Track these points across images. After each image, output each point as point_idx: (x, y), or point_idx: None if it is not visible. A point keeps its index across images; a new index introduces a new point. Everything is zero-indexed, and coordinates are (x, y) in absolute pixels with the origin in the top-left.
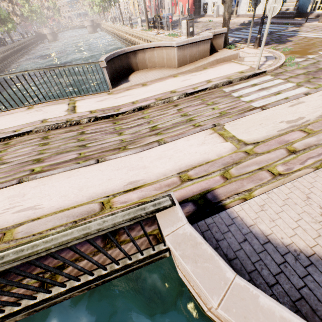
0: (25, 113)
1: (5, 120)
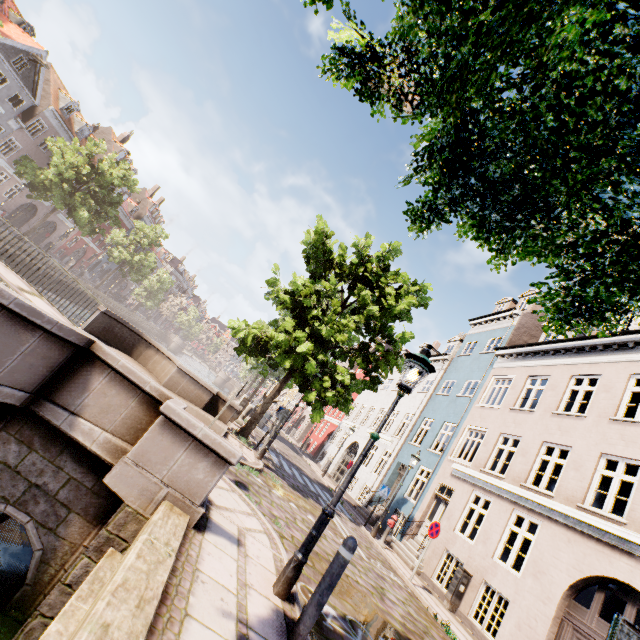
0: None
1: None
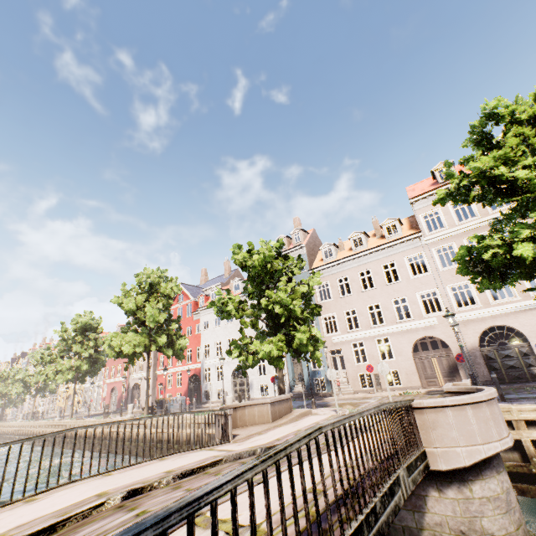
0: (170, 460)
1: (155, 466)
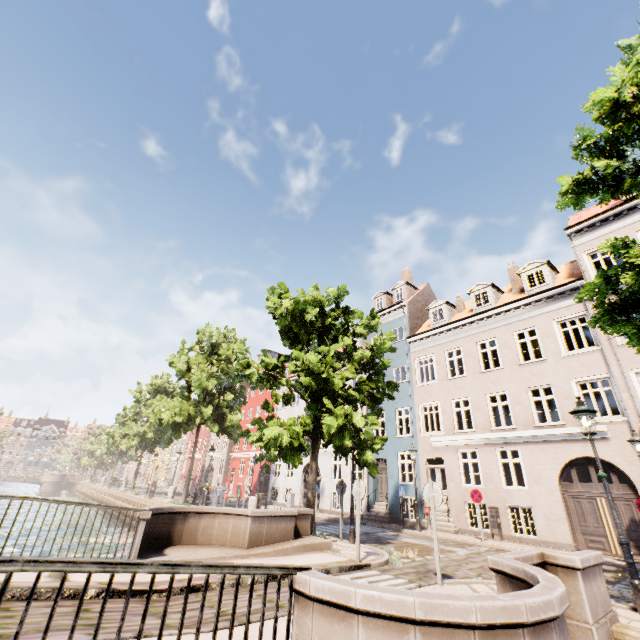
0: None
1: None
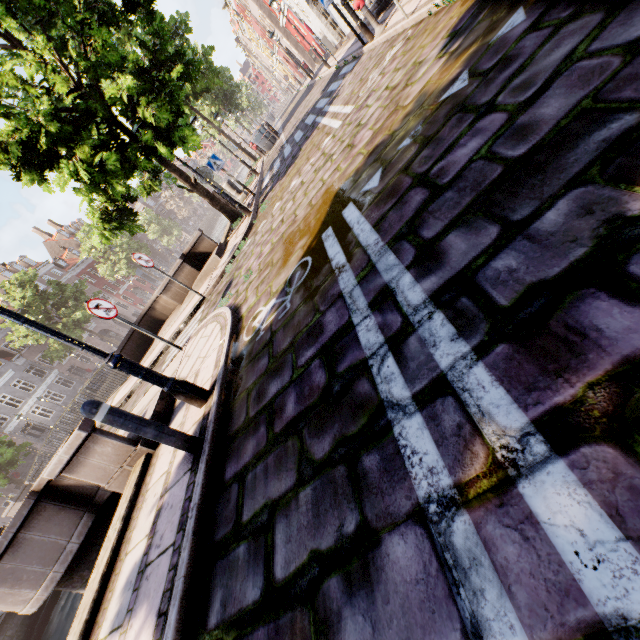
0: None
1: None
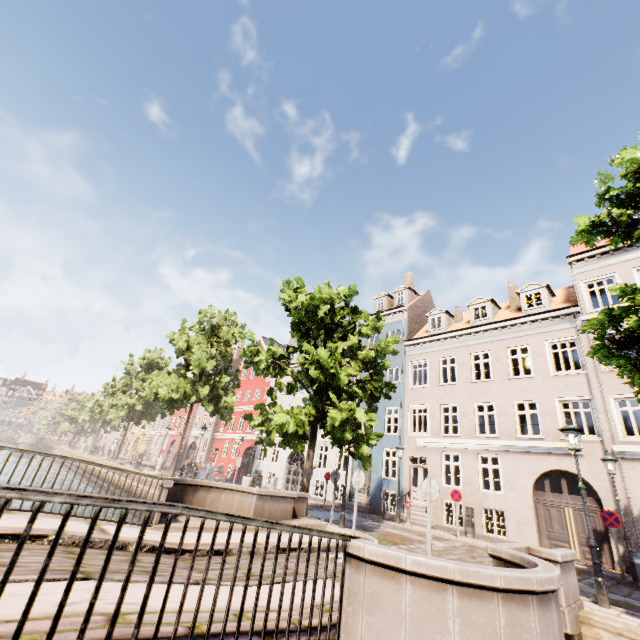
0: (6, 516)
1: None
